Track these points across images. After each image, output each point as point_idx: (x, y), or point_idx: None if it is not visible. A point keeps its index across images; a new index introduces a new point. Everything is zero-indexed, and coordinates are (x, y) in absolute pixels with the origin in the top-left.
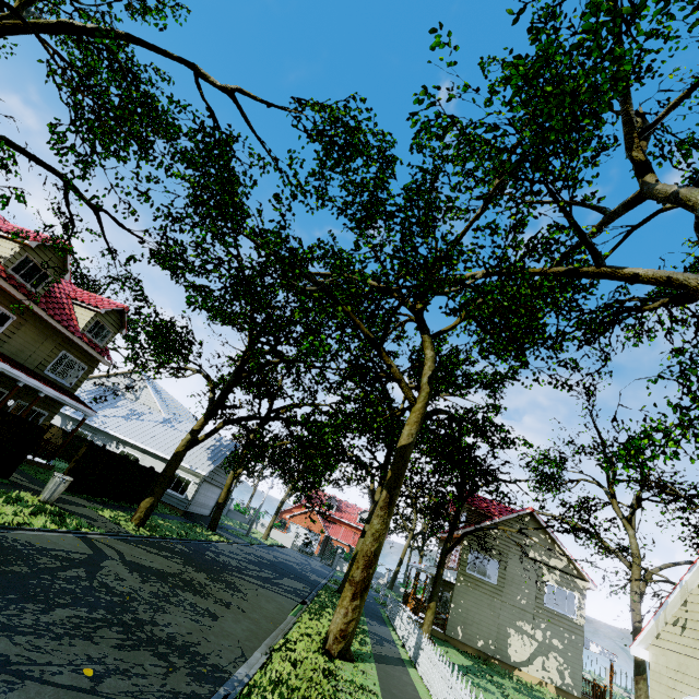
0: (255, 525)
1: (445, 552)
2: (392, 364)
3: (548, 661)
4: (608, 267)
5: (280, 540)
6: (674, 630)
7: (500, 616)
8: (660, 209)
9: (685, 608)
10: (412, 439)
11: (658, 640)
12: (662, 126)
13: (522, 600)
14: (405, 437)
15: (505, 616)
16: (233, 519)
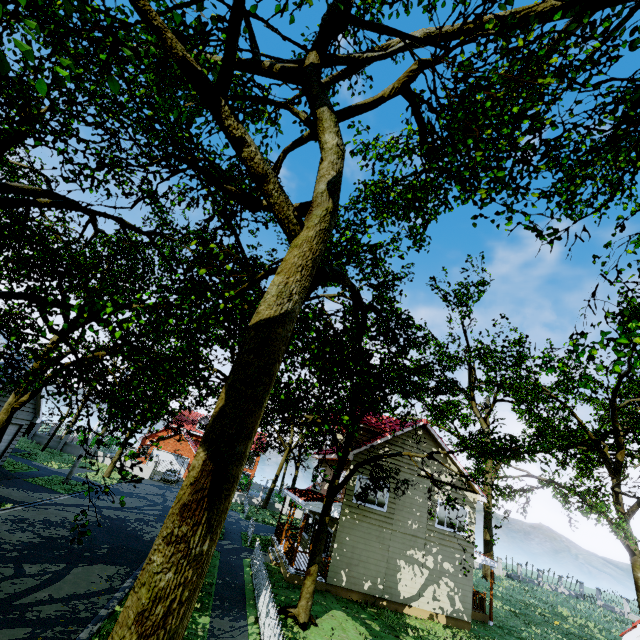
0: (101, 458)
1: (332, 492)
2: (247, 137)
3: (439, 589)
4: None
5: (135, 471)
6: None
7: (390, 548)
8: None
9: None
10: (289, 305)
11: None
12: None
13: (413, 525)
14: (272, 300)
15: (395, 547)
16: (66, 455)
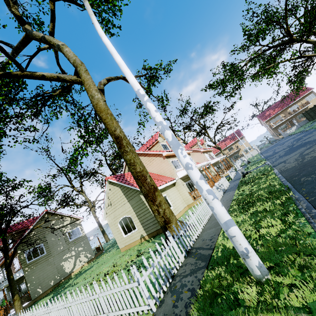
0: None
1: (8, 266)
2: None
3: (81, 257)
4: (28, 71)
5: None
6: (109, 207)
7: (55, 263)
8: (40, 48)
9: (109, 199)
10: None
11: (107, 214)
12: (22, 5)
13: (61, 248)
14: None
15: (57, 261)
16: None
